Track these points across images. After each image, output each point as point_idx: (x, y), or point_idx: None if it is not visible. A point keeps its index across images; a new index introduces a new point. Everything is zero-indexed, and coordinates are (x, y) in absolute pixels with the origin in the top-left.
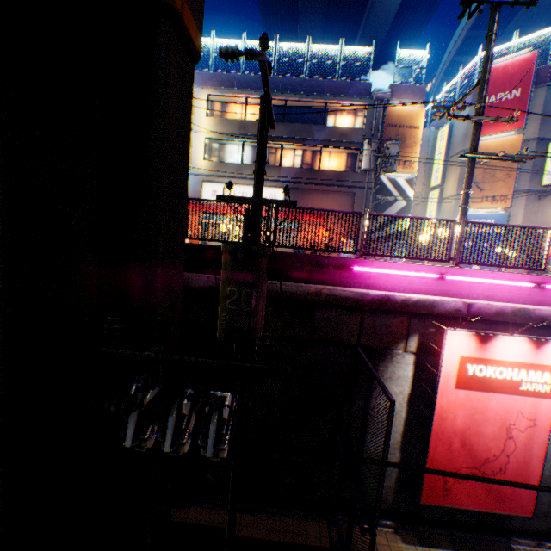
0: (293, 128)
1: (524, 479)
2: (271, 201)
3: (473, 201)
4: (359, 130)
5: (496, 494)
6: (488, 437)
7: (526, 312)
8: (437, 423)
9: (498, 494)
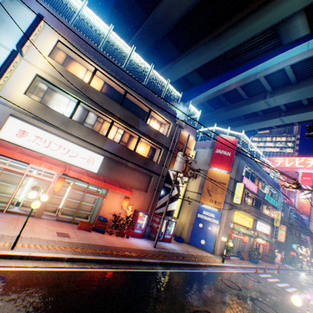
0: (127, 113)
1: None
2: None
3: (206, 200)
4: (165, 136)
5: None
6: None
7: None
8: None
9: None
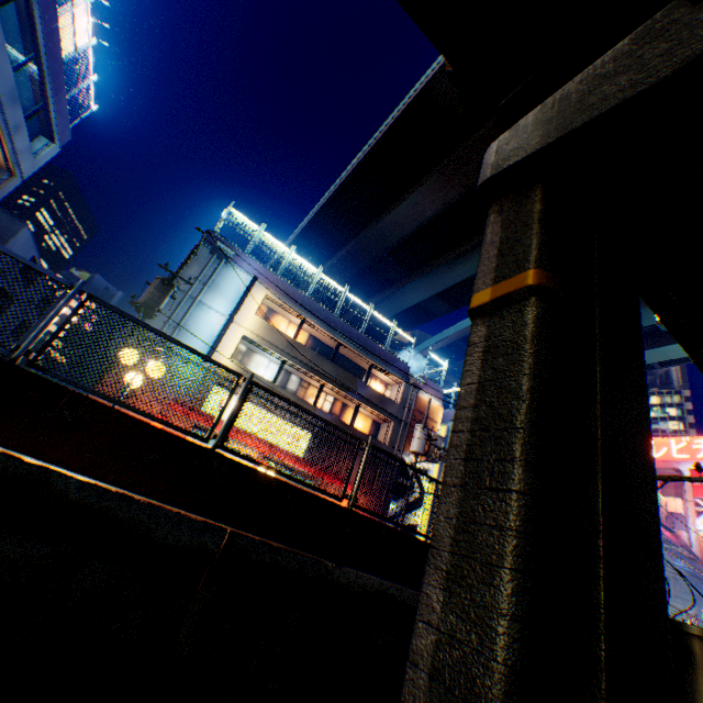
0: (340, 372)
1: None
2: None
3: None
4: (395, 402)
5: None
6: None
7: None
8: None
9: None
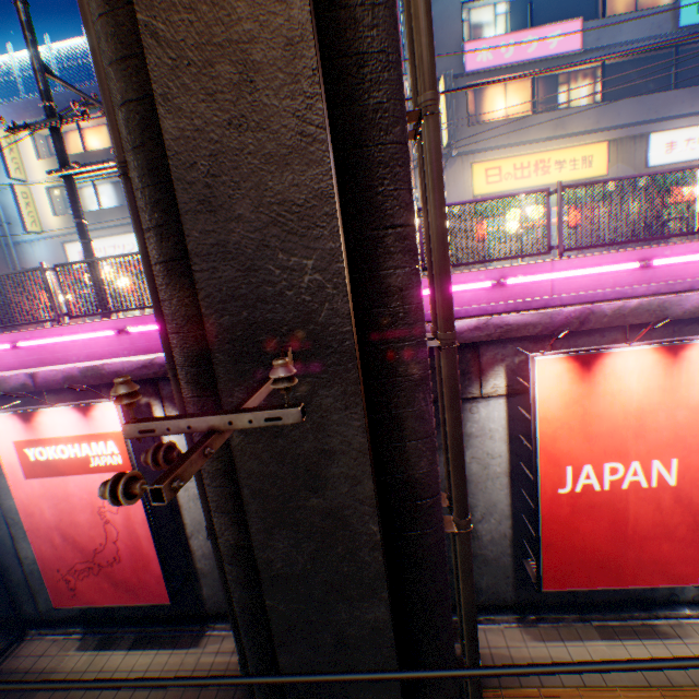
0: None
1: (147, 564)
2: None
3: None
4: None
5: (127, 585)
6: (89, 526)
7: (98, 371)
8: (31, 520)
9: (129, 585)
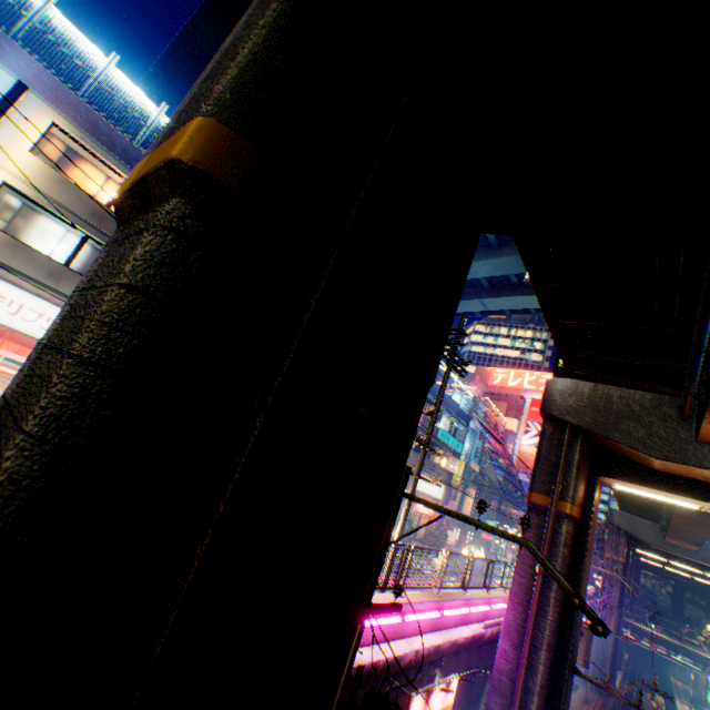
0: None
1: None
2: (386, 608)
3: None
4: None
5: None
6: None
7: (439, 647)
8: None
9: None
